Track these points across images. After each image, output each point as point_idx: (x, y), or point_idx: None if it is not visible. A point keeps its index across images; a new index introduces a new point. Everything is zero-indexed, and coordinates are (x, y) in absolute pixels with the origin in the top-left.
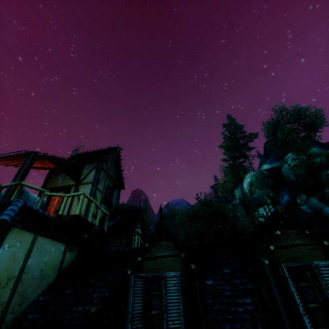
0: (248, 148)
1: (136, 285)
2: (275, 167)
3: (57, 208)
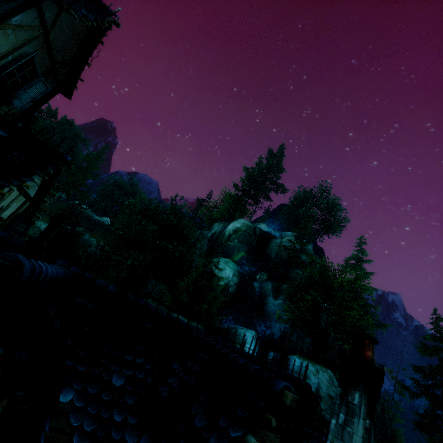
0: (266, 196)
1: None
2: (269, 234)
3: None
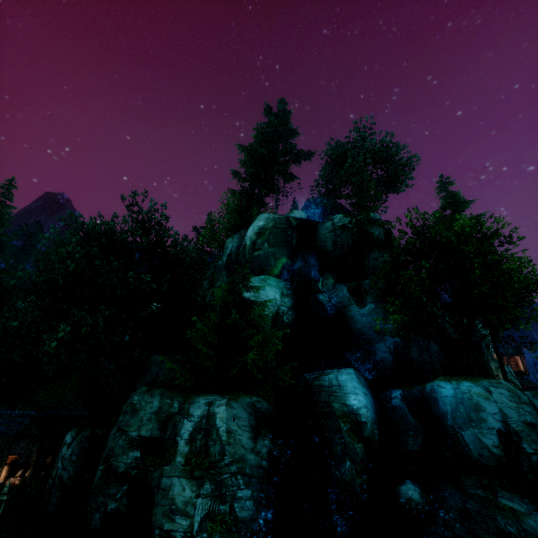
0: (286, 174)
1: None
2: (312, 223)
3: None
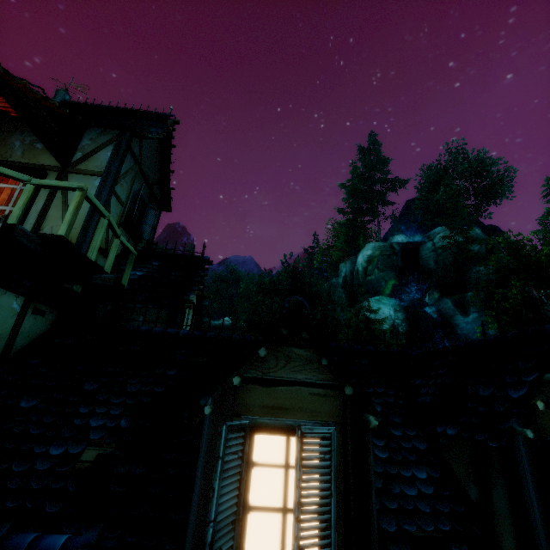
0: (384, 202)
1: (230, 448)
2: (413, 243)
3: (7, 213)
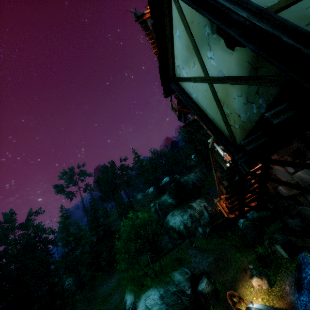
0: None
1: None
2: None
3: None
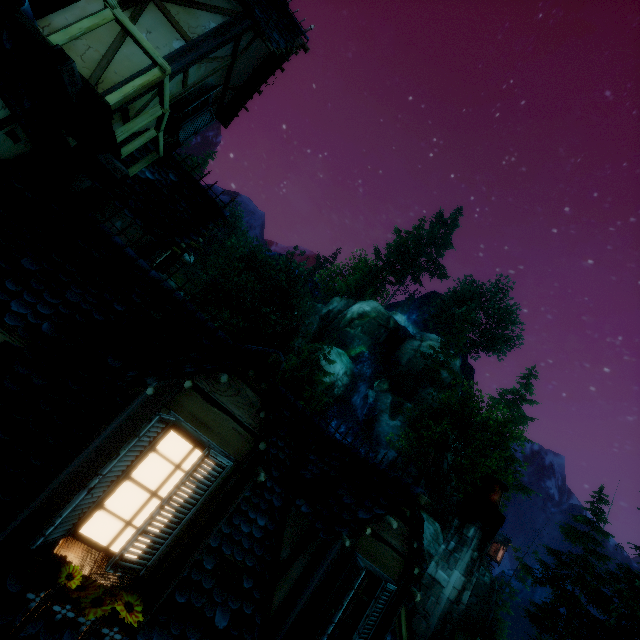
0: (416, 278)
1: (149, 432)
2: (406, 332)
3: None
